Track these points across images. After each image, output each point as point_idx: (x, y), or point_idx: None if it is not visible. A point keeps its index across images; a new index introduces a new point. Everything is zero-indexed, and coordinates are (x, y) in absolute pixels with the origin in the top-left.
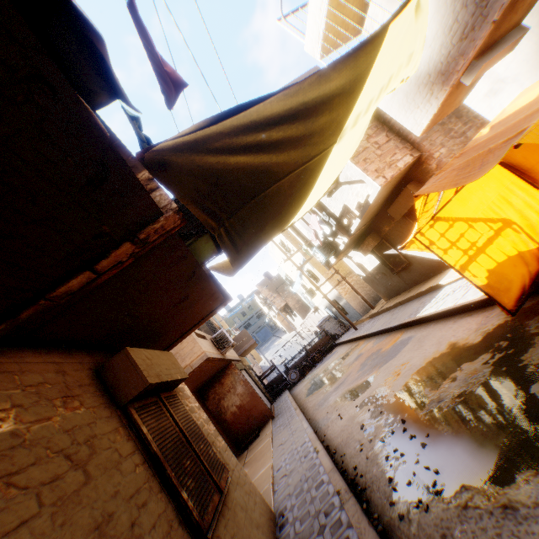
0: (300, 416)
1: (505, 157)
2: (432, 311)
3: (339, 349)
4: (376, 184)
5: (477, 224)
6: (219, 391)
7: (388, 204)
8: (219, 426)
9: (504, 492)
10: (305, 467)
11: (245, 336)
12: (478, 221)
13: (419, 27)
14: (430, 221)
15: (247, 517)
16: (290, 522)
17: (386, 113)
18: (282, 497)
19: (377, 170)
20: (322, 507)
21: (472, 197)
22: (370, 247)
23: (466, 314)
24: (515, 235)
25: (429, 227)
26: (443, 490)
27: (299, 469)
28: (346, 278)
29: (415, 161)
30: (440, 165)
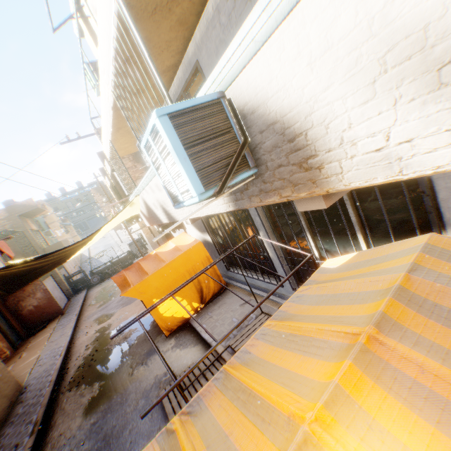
0: (73, 324)
1: None
2: None
3: None
4: None
5: None
6: (21, 295)
7: None
8: (16, 319)
9: (87, 388)
10: (51, 364)
11: (60, 247)
12: None
13: (135, 207)
14: None
15: (0, 395)
16: (27, 392)
17: None
18: (32, 378)
19: None
20: (42, 387)
21: None
22: None
23: None
24: None
25: None
26: (79, 384)
27: (48, 364)
28: None
29: None
30: None
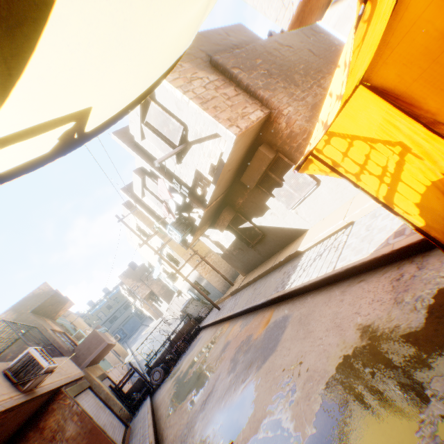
0: None
1: (377, 78)
2: (305, 280)
3: (204, 333)
4: (231, 132)
5: (377, 145)
6: (35, 443)
7: (241, 173)
8: None
9: None
10: None
11: (95, 339)
12: (377, 141)
13: None
14: (325, 136)
15: None
16: None
17: (232, 68)
18: None
19: (230, 119)
20: None
21: (359, 115)
22: (226, 221)
23: (356, 279)
24: (419, 161)
25: (326, 143)
26: None
27: None
28: (205, 258)
29: (265, 119)
30: (291, 123)
